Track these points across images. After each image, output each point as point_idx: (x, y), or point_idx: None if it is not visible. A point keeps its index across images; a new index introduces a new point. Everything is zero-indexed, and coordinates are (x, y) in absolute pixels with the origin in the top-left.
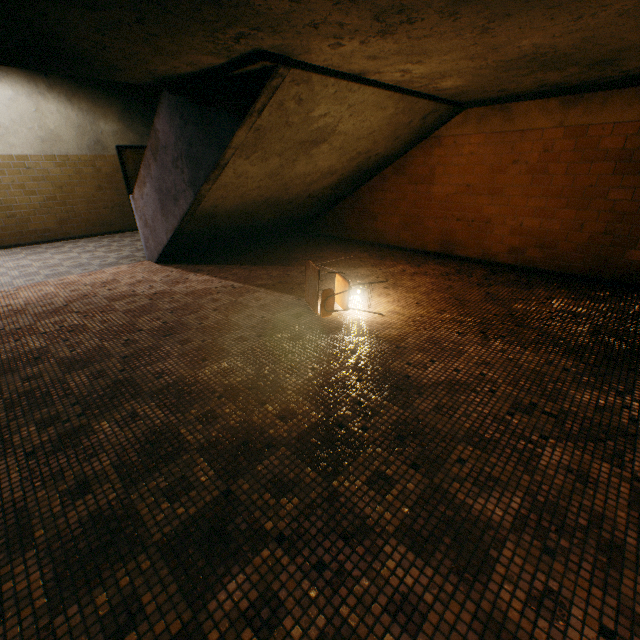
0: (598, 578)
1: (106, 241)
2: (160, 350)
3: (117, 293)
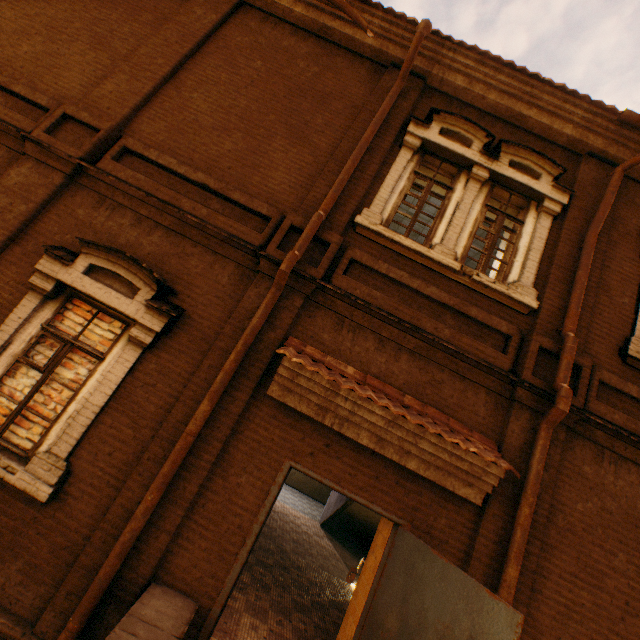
0: (317, 634)
1: (313, 502)
2: (289, 541)
3: (295, 521)
